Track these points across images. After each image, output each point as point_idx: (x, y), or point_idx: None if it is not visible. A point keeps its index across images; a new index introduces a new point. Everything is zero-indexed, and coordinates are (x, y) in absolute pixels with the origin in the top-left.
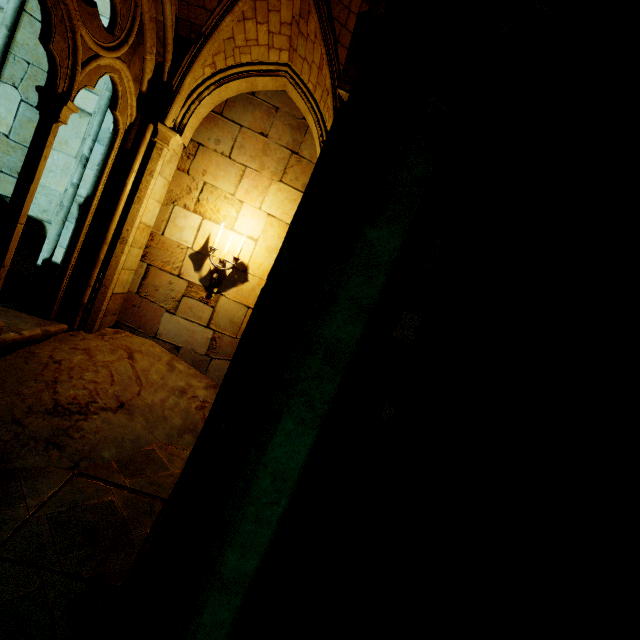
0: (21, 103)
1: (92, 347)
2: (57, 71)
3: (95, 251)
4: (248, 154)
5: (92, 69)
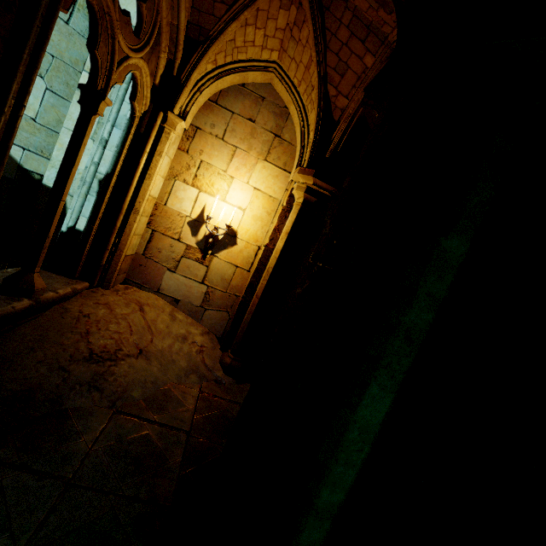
0: (46, 91)
1: (110, 302)
2: (98, 71)
3: (112, 220)
4: (238, 137)
5: (122, 68)
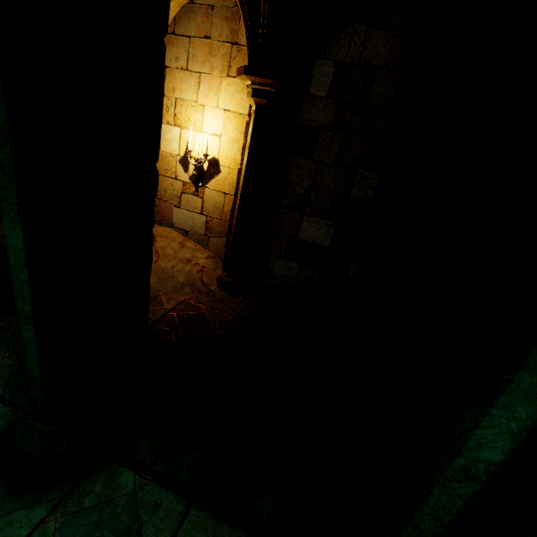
0: None
1: None
2: None
3: None
4: (199, 61)
5: None
